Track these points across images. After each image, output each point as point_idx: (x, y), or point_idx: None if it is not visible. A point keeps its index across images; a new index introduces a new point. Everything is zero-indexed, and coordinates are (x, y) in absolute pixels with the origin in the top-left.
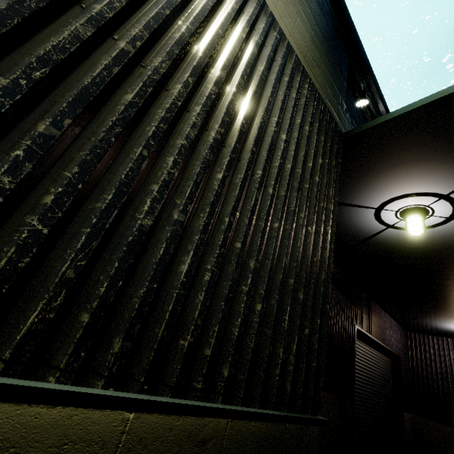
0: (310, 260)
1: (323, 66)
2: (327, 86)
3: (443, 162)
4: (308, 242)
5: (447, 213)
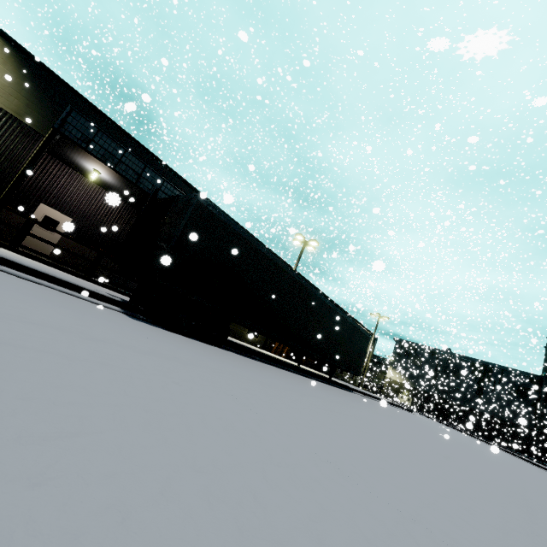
0: (4, 170)
1: (35, 113)
2: (36, 121)
3: (75, 152)
4: (4, 166)
5: (103, 172)
